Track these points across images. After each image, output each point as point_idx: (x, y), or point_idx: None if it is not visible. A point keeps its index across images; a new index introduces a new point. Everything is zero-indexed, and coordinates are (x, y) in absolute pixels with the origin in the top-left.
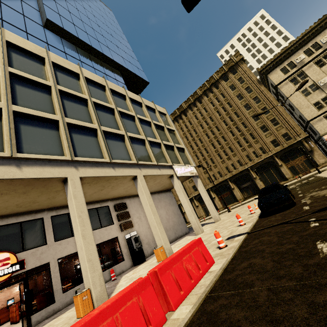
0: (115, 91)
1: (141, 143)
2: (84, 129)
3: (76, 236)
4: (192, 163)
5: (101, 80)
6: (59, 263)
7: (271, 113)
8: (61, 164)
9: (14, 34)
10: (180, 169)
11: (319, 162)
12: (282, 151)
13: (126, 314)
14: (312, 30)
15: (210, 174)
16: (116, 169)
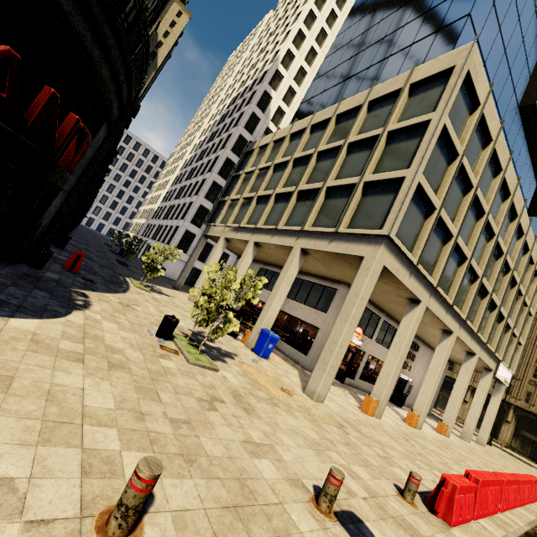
0: (526, 242)
1: (497, 319)
2: (481, 288)
3: (428, 376)
4: (514, 369)
5: (526, 225)
6: None
7: None
8: (457, 319)
9: (511, 164)
10: (502, 369)
11: None
12: None
13: (528, 488)
14: None
15: None
16: (472, 341)
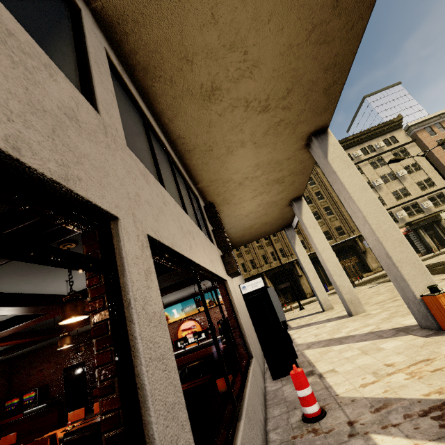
0: None
1: None
2: None
3: None
4: None
5: None
6: None
7: (325, 199)
8: None
9: None
10: None
11: (372, 266)
12: (335, 247)
13: None
14: (369, 133)
15: (238, 262)
16: None
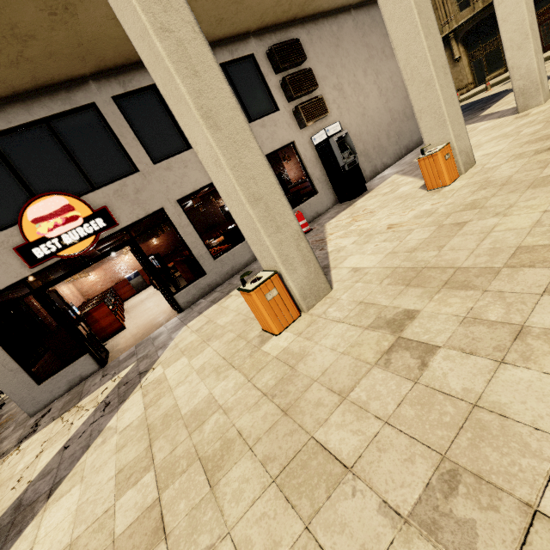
0: None
1: None
2: None
3: (183, 123)
4: None
5: None
6: (194, 207)
7: None
8: None
9: None
10: None
11: None
12: None
13: None
14: None
15: None
16: None
